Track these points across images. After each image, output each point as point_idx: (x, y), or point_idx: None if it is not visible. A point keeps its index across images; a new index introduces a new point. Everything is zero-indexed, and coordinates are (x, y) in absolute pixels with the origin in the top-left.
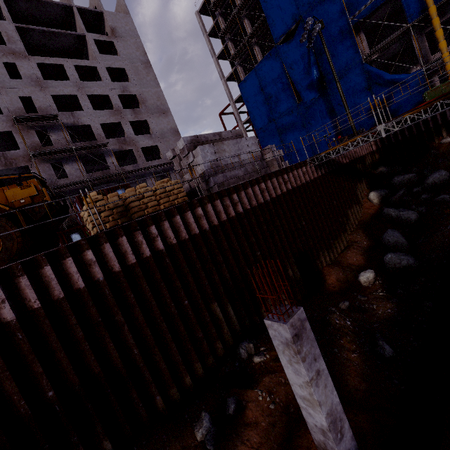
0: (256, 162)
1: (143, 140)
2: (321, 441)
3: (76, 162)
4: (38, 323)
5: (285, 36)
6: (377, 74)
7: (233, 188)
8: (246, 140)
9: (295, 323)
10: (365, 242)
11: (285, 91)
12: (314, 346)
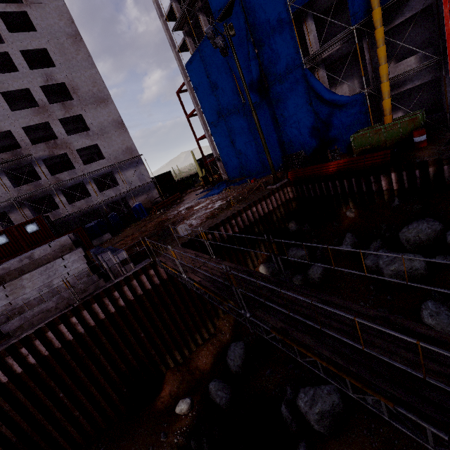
0: (81, 279)
1: (78, 141)
2: None
3: None
4: None
5: (225, 11)
6: (316, 89)
7: (20, 343)
8: (63, 260)
9: None
10: (228, 334)
11: (230, 84)
12: None
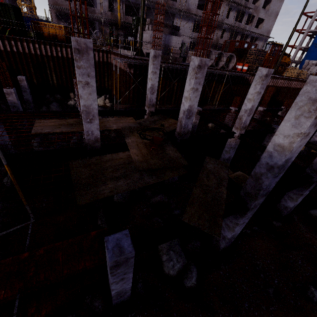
0: None
1: (262, 13)
2: None
3: (235, 12)
4: (286, 89)
5: None
6: None
7: None
8: None
9: None
10: None
11: None
12: None
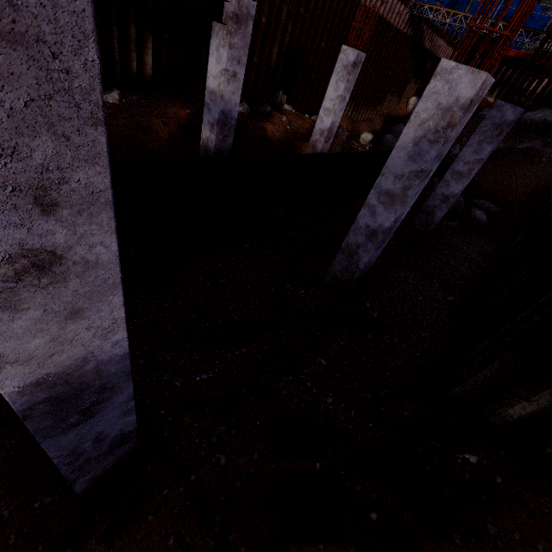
0: None
1: None
2: (316, 140)
3: None
4: None
5: None
6: None
7: None
8: None
9: (359, 57)
10: (379, 127)
11: None
12: (353, 84)
